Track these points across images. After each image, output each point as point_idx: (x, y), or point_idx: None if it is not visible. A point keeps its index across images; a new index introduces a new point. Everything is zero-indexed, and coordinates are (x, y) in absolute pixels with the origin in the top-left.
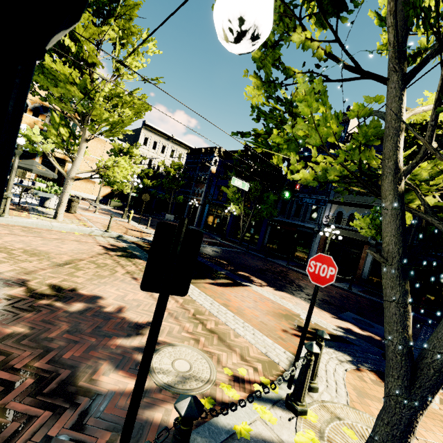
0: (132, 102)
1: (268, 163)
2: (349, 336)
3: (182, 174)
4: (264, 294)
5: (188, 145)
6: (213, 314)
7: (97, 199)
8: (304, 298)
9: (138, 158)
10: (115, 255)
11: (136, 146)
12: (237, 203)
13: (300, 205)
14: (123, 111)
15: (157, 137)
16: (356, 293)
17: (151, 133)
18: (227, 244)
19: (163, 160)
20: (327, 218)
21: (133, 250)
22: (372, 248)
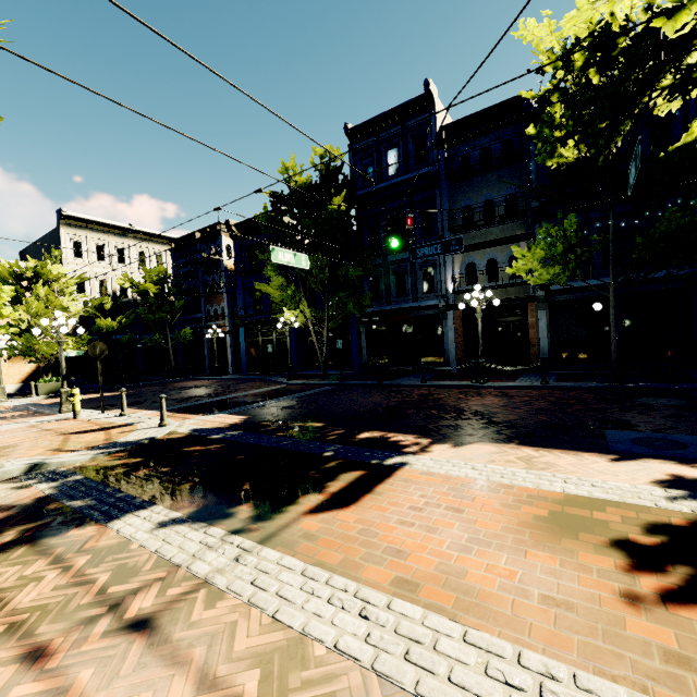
0: None
1: (326, 214)
2: None
3: (173, 289)
4: (451, 471)
5: (168, 236)
6: (402, 689)
7: (1, 391)
8: (517, 439)
9: (65, 282)
10: None
11: (52, 258)
12: (295, 305)
13: (401, 275)
14: None
15: (99, 236)
16: (560, 386)
17: (85, 232)
18: (302, 385)
19: (125, 273)
20: (453, 280)
21: (68, 499)
22: (540, 304)
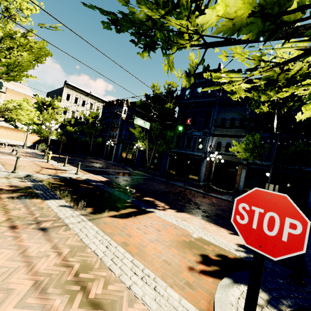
0: (29, 45)
1: (164, 108)
2: (252, 256)
3: (99, 121)
4: (167, 219)
5: (104, 100)
6: (105, 265)
7: (25, 145)
8: (202, 216)
9: (59, 109)
10: (7, 197)
11: (57, 99)
12: (143, 140)
13: (190, 139)
14: (21, 55)
15: (77, 94)
16: None
17: (73, 91)
18: (137, 173)
19: (82, 111)
20: (210, 147)
21: (35, 189)
22: (244, 166)
